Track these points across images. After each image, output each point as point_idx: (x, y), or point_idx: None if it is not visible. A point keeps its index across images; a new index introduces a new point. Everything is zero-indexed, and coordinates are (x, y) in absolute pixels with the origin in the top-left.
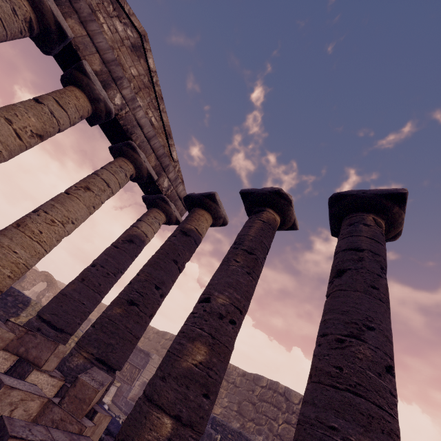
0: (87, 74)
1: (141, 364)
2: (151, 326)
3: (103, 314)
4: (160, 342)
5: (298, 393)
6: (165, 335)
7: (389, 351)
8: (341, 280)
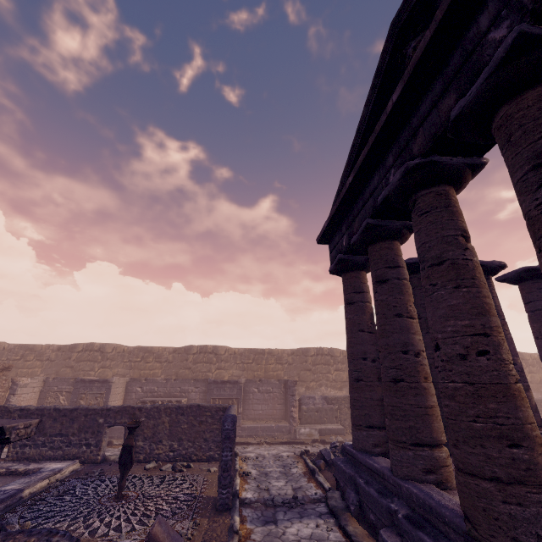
0: (475, 175)
1: (235, 394)
2: (161, 348)
3: None
4: (188, 360)
5: (338, 349)
6: (191, 351)
7: None
8: None
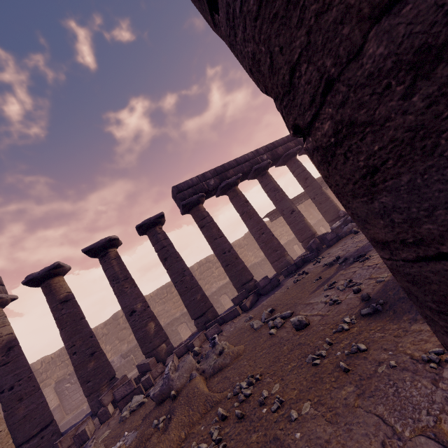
0: None
1: None
2: None
3: (85, 375)
4: None
5: None
6: None
7: (190, 272)
8: (168, 262)
